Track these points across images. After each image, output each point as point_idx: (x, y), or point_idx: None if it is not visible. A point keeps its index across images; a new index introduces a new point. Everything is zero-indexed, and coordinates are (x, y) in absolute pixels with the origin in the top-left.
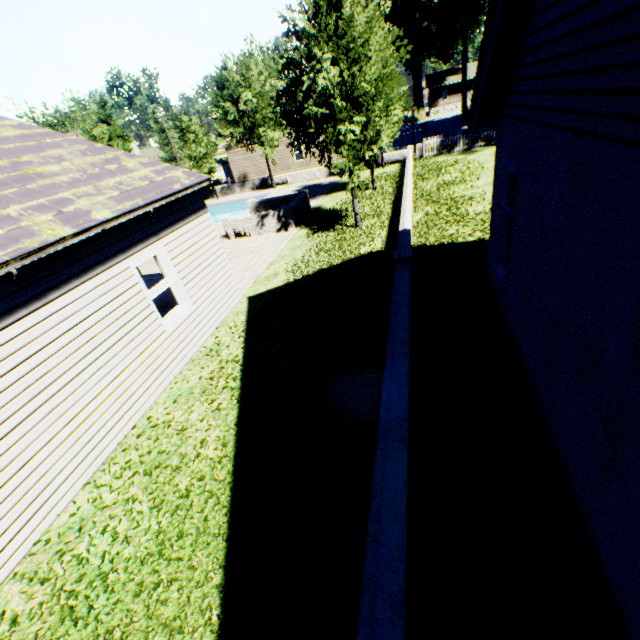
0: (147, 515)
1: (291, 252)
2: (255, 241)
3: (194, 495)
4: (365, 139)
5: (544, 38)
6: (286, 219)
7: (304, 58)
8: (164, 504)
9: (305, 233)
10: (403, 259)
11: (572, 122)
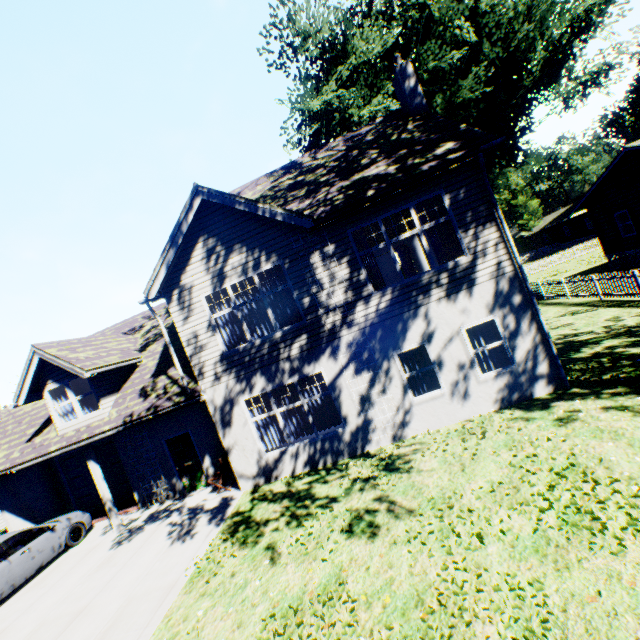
0: None
1: None
2: None
3: None
4: None
5: None
6: None
7: None
8: None
9: None
10: None
11: None
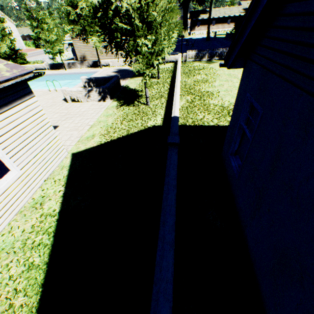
0: None
1: (105, 118)
2: (84, 106)
3: None
4: (154, 51)
5: None
6: (104, 94)
7: None
8: None
9: (116, 105)
10: (173, 143)
11: None
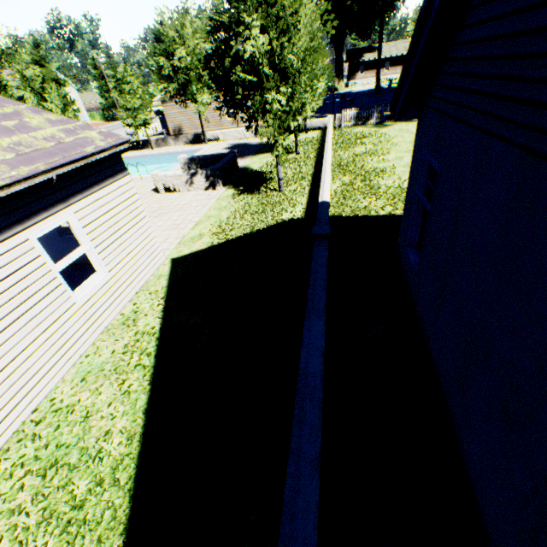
0: (32, 533)
1: (217, 212)
2: (184, 198)
3: (90, 505)
4: (290, 110)
5: (488, 32)
6: (214, 178)
7: (233, 22)
8: (54, 518)
9: (232, 193)
10: (321, 235)
11: (521, 137)
